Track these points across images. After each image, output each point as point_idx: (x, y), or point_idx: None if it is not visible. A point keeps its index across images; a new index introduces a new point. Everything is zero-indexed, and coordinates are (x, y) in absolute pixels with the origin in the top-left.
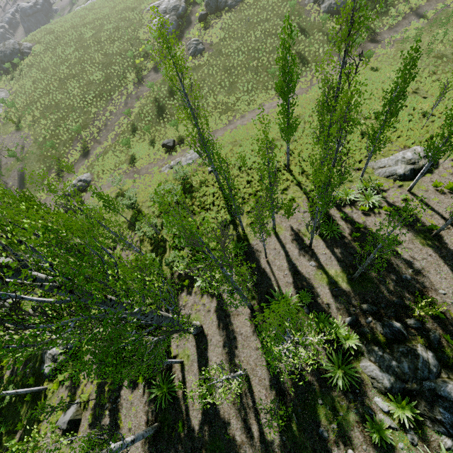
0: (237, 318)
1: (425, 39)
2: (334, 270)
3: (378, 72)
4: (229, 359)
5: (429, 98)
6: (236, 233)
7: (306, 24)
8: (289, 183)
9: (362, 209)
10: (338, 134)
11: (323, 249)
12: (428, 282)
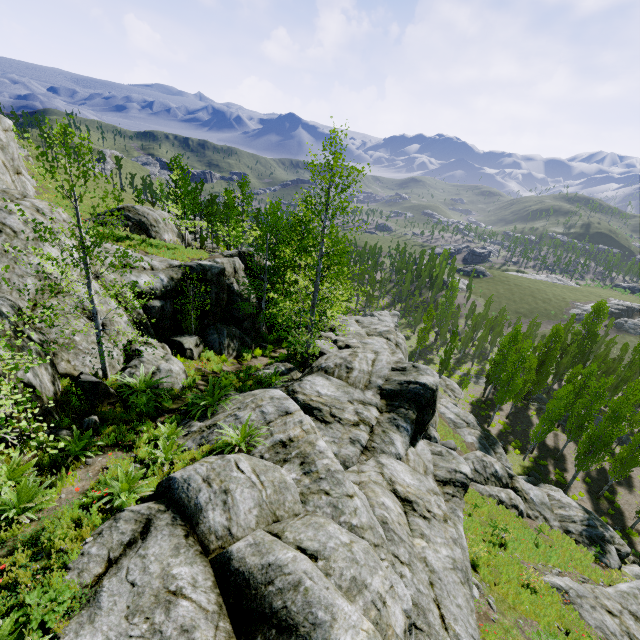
0: None
1: None
2: None
3: None
4: None
5: None
6: None
7: None
8: None
9: None
10: None
11: None
12: None
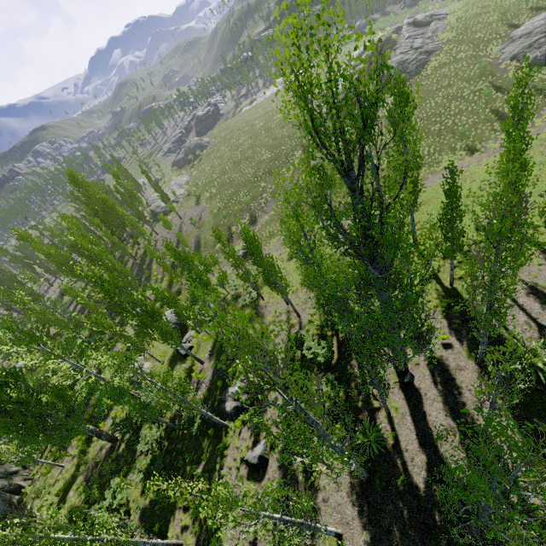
0: (460, 372)
1: None
2: None
3: None
4: (457, 416)
5: None
6: (440, 287)
7: (502, 81)
8: None
9: None
10: None
11: None
12: None
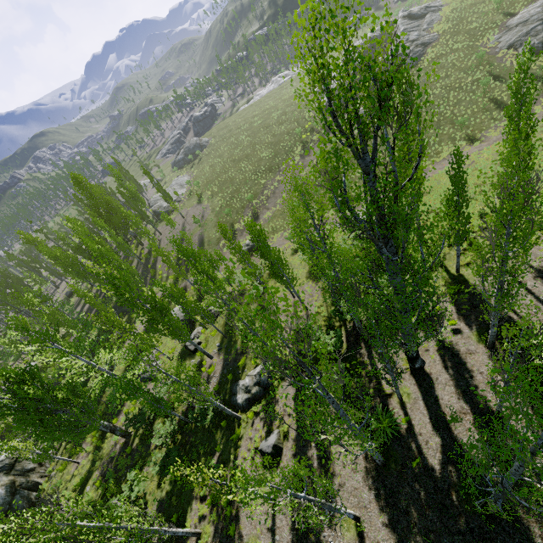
0: (470, 356)
1: None
2: None
3: None
4: (469, 398)
5: None
6: (446, 274)
7: (500, 70)
8: None
9: None
10: None
11: None
12: None
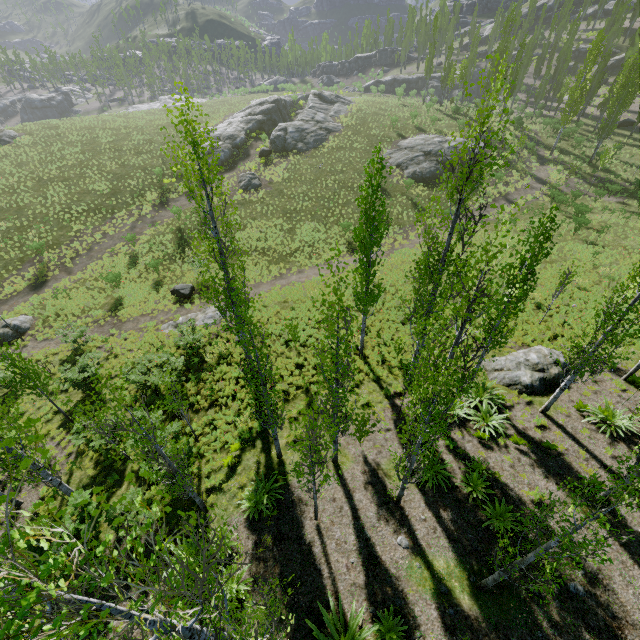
0: None
1: (519, 224)
2: (443, 559)
3: (473, 248)
4: None
5: (539, 287)
6: (265, 457)
7: (388, 185)
8: (363, 376)
9: (478, 435)
10: (467, 314)
11: (421, 509)
12: (617, 603)
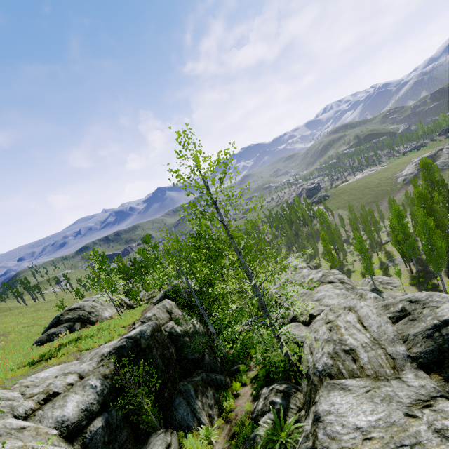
0: None
1: None
2: None
3: None
4: None
5: None
6: None
7: None
8: None
9: None
10: None
11: None
12: None
